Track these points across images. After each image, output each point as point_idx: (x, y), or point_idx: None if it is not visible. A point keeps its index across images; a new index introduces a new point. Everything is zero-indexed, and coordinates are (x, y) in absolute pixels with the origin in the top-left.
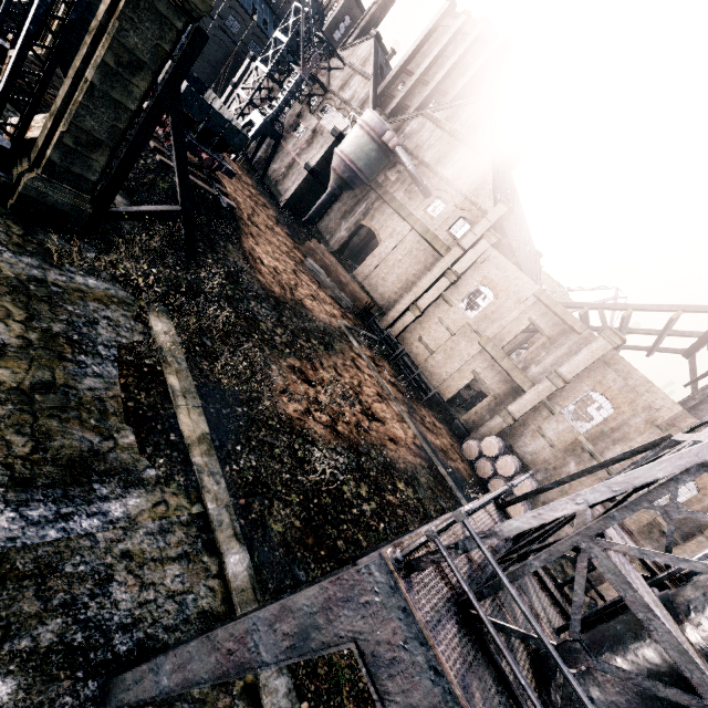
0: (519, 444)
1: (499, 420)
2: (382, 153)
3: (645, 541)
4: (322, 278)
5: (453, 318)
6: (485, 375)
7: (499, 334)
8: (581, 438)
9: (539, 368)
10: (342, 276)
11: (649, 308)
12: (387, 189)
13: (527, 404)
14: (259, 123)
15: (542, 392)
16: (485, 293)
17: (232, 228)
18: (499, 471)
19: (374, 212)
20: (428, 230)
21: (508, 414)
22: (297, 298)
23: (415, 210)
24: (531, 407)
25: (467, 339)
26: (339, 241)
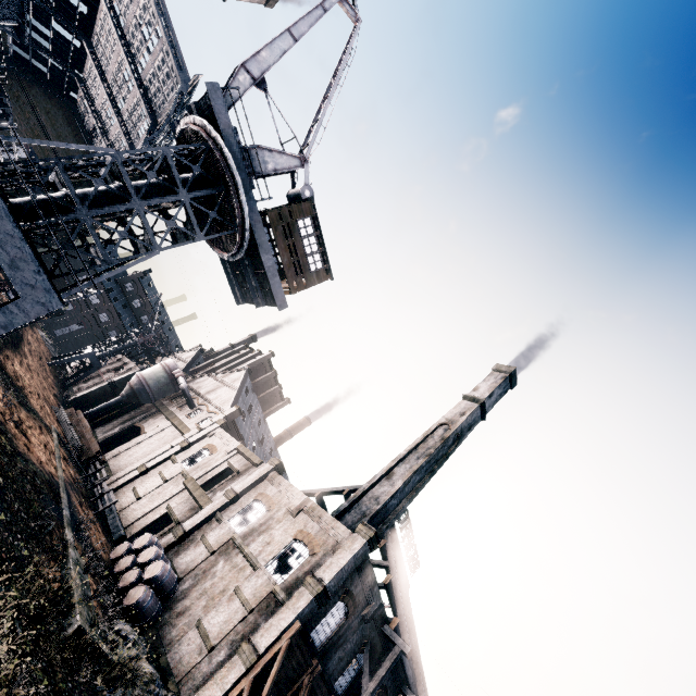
0: (180, 556)
1: (170, 536)
2: (170, 380)
3: (262, 617)
4: (65, 421)
5: (172, 470)
6: (178, 508)
7: (203, 477)
8: (235, 535)
9: (222, 493)
10: (88, 433)
11: (332, 489)
12: (167, 406)
13: (201, 517)
14: (88, 352)
15: (217, 505)
16: (205, 454)
17: (7, 338)
18: (139, 560)
19: (149, 418)
20: (183, 423)
21: (181, 529)
22: (25, 392)
23: (180, 415)
24: (203, 518)
25: (176, 483)
26: (108, 436)
